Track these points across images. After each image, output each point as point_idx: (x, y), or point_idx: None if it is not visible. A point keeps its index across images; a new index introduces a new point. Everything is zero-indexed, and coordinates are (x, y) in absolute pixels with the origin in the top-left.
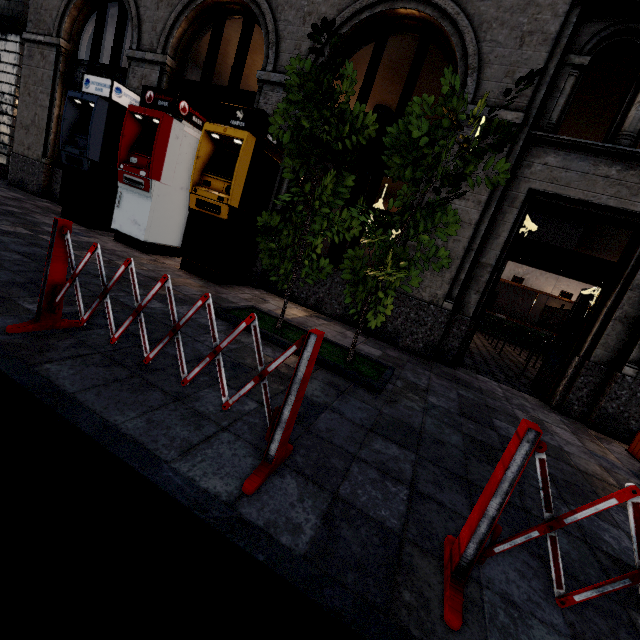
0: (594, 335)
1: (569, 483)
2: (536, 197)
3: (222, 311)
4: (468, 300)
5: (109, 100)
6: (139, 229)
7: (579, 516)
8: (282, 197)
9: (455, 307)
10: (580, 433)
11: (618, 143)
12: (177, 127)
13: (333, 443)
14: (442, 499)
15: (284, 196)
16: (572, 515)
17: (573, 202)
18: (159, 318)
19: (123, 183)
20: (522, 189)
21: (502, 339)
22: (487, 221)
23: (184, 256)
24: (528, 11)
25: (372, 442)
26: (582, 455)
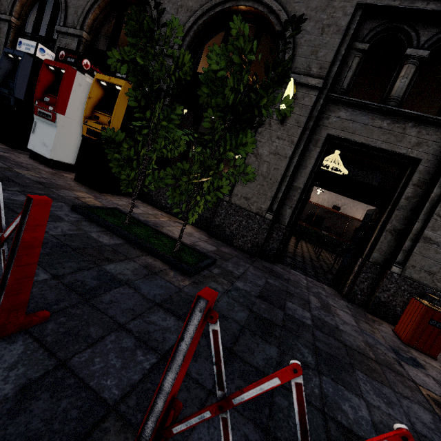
0: (372, 242)
1: (331, 356)
2: (333, 140)
3: (80, 207)
4: (284, 213)
5: (35, 57)
6: (46, 149)
7: (246, 396)
8: (134, 123)
9: (275, 218)
10: (359, 316)
11: (388, 104)
12: (80, 77)
13: (106, 313)
14: (190, 368)
15: (137, 122)
16: (240, 395)
17: (358, 145)
18: (13, 207)
19: (37, 115)
20: (323, 134)
21: (325, 249)
22: (298, 156)
23: (77, 170)
24: (327, 11)
25: (151, 314)
26: (353, 333)
